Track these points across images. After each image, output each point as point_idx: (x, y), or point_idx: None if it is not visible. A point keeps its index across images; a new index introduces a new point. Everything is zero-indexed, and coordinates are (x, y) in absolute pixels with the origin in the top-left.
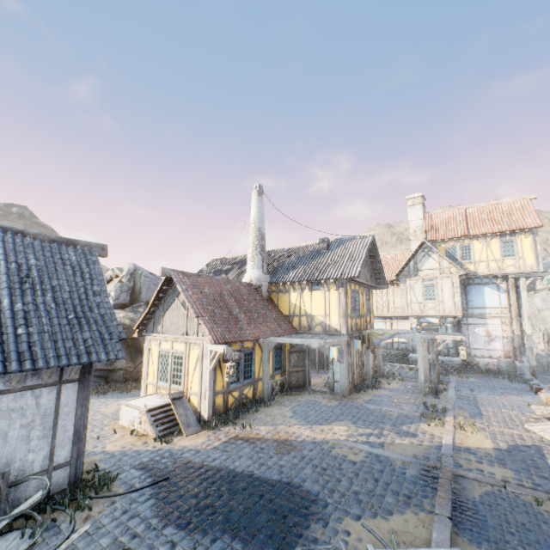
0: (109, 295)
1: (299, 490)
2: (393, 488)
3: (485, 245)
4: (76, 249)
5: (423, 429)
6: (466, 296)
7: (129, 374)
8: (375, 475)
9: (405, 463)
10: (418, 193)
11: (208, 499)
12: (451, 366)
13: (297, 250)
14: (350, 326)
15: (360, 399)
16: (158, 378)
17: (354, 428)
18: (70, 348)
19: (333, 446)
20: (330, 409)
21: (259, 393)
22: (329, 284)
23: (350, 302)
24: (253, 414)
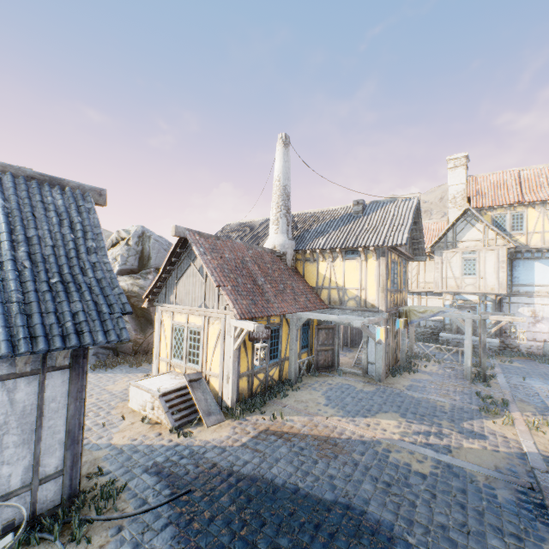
0: (115, 259)
1: (364, 519)
2: (490, 522)
3: (543, 213)
4: (64, 192)
5: (489, 428)
6: (511, 272)
7: (139, 346)
8: (459, 498)
9: (489, 480)
10: (463, 153)
11: (245, 530)
12: (488, 348)
13: (325, 214)
14: (388, 302)
15: (399, 384)
16: (172, 355)
17: (405, 423)
18: (50, 325)
19: (388, 449)
20: (368, 396)
21: (285, 374)
22: (367, 253)
23: (389, 274)
24: (281, 400)
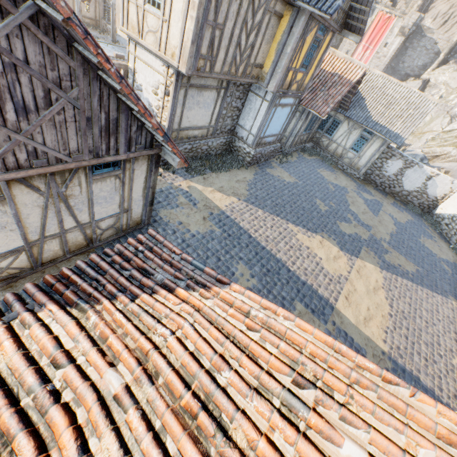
0: None
1: None
2: None
3: None
4: None
5: None
6: None
7: None
8: None
9: None
10: None
11: None
12: None
13: None
14: None
15: None
16: None
17: None
18: None
19: None
20: None
21: None
22: None
23: None
24: None
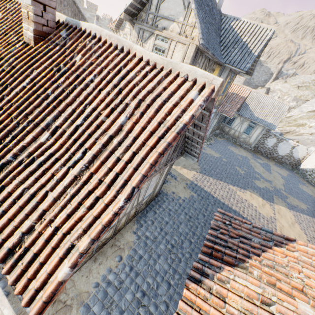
0: None
1: None
2: None
3: None
4: None
5: None
6: None
7: None
8: None
9: None
10: None
11: None
12: None
13: None
14: None
15: None
16: None
17: None
18: None
19: None
20: None
21: None
22: None
23: None
24: None
